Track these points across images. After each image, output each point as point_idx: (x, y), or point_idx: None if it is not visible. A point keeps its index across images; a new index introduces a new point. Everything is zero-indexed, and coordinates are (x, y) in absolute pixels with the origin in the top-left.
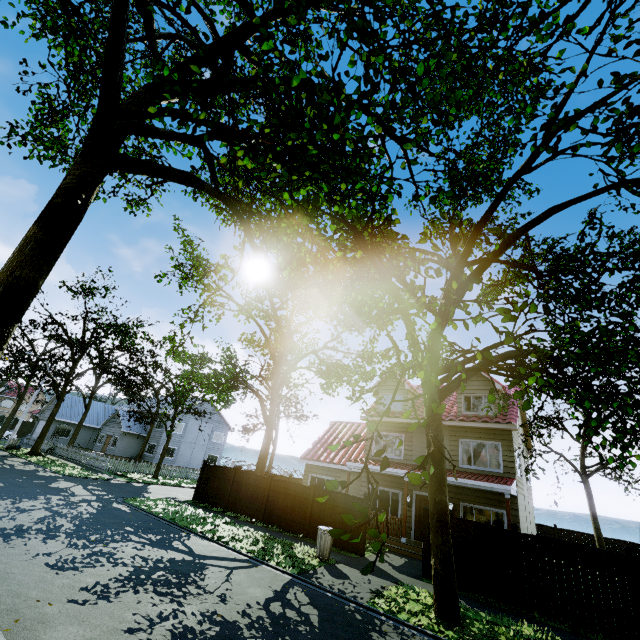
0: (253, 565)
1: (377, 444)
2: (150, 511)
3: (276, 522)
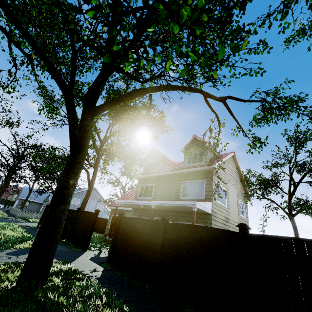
0: None
1: (141, 192)
2: None
3: None
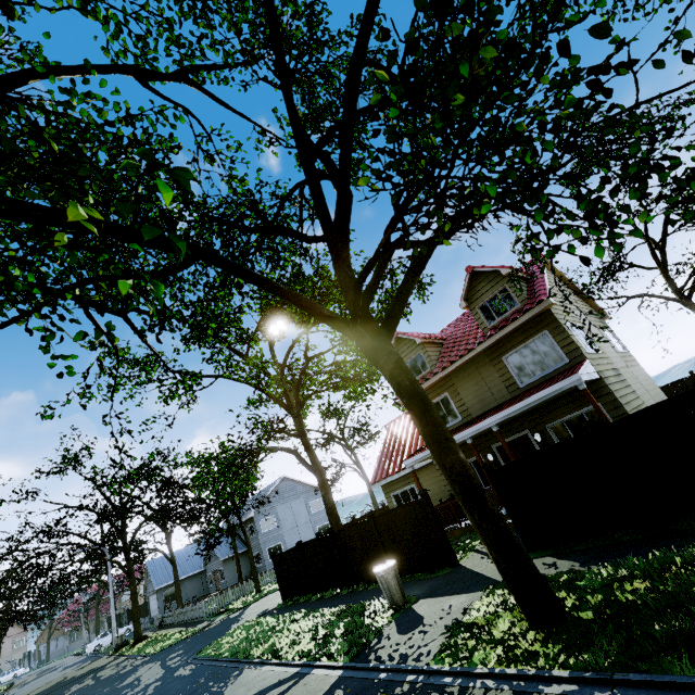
0: (297, 680)
1: None
2: (218, 655)
3: (360, 579)
